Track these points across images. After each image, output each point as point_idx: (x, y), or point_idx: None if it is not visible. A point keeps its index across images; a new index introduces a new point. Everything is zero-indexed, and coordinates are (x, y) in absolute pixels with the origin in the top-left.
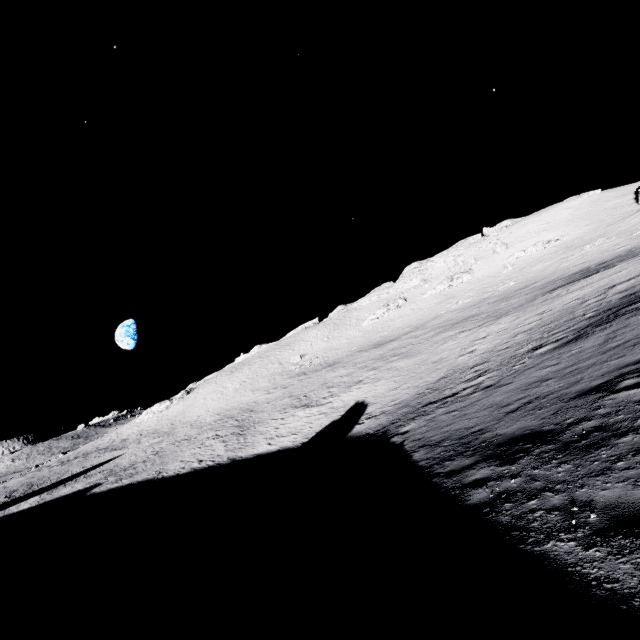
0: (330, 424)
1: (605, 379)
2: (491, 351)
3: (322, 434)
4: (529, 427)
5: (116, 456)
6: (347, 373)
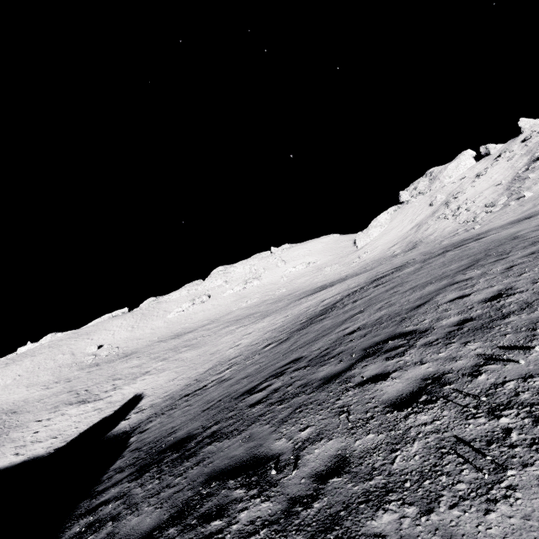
0: (99, 422)
1: (261, 380)
2: (248, 345)
3: (84, 435)
4: (192, 430)
5: None
6: (139, 364)
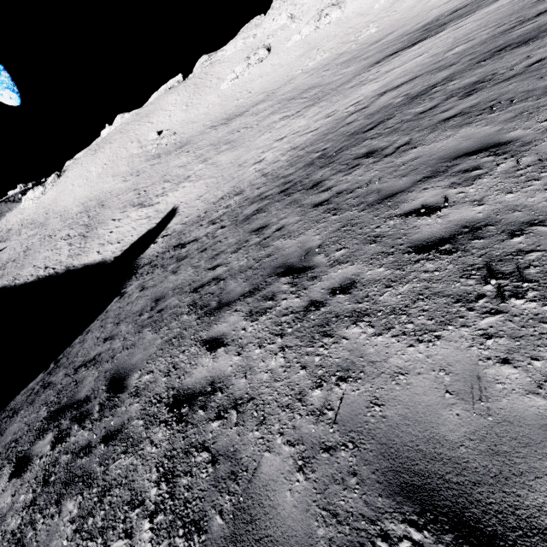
0: (144, 235)
1: (86, 393)
2: (262, 171)
3: (131, 249)
4: None
5: (0, 250)
6: (185, 163)
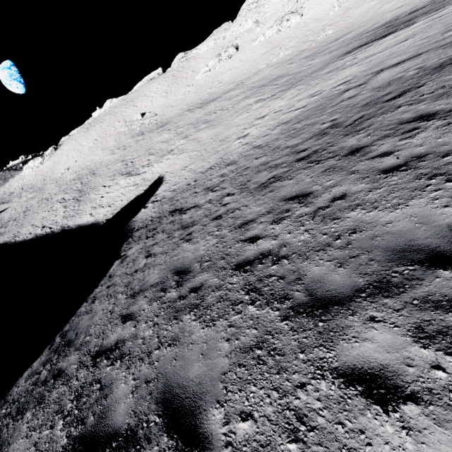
0: (133, 200)
1: (125, 418)
2: (251, 144)
3: (122, 212)
4: None
5: (3, 210)
6: (167, 139)
